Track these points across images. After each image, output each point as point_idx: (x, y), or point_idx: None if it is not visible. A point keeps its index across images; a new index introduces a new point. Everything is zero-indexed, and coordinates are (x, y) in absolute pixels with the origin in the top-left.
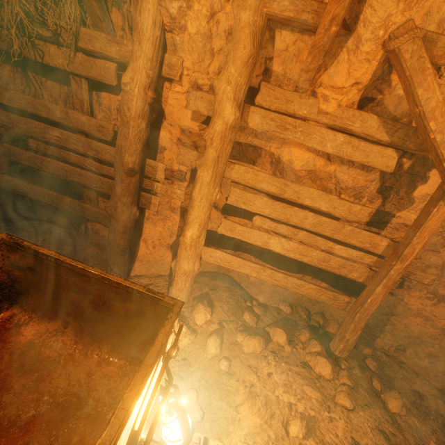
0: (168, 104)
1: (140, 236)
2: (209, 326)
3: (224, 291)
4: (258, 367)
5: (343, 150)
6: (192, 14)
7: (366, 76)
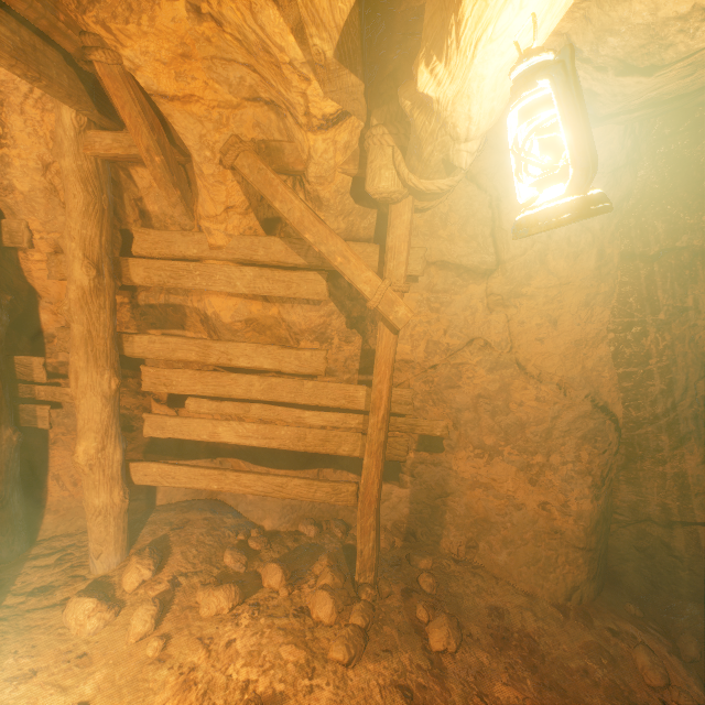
0: (35, 278)
1: (47, 472)
2: (152, 589)
3: (197, 527)
4: (216, 636)
5: (259, 286)
6: (15, 172)
7: (235, 198)
